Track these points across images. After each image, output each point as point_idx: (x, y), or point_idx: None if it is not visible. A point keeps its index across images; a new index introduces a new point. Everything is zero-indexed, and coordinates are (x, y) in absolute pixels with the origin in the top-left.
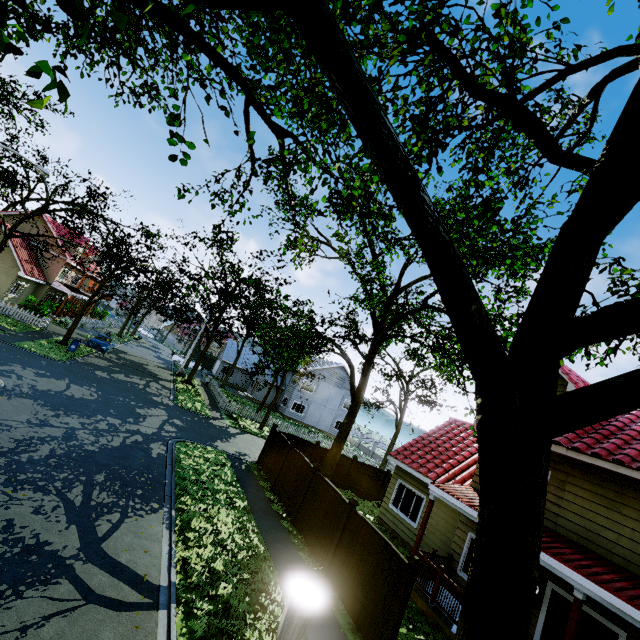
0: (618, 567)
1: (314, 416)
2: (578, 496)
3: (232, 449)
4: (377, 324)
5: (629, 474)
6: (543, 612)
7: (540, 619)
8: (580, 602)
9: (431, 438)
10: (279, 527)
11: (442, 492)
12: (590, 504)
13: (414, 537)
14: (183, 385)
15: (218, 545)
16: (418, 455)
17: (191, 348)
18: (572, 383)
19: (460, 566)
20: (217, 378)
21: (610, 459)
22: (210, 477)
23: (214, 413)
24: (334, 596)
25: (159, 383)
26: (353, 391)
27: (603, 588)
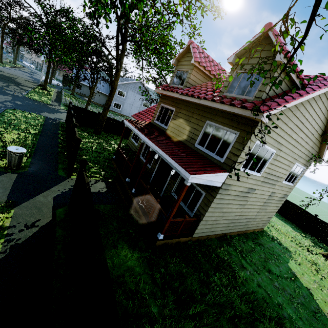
0: (180, 142)
1: (127, 110)
2: (180, 117)
3: (53, 116)
4: (123, 36)
5: (194, 101)
6: (158, 164)
7: (157, 166)
8: (150, 152)
9: (153, 107)
10: (54, 141)
11: (127, 122)
12: (182, 120)
13: (136, 149)
14: (40, 90)
15: (0, 141)
16: (143, 115)
17: (43, 68)
18: (194, 57)
19: (141, 154)
20: (71, 90)
21: (190, 95)
22: (20, 122)
23: (54, 103)
24: (65, 160)
25: (19, 87)
26: (111, 82)
27: (154, 144)
